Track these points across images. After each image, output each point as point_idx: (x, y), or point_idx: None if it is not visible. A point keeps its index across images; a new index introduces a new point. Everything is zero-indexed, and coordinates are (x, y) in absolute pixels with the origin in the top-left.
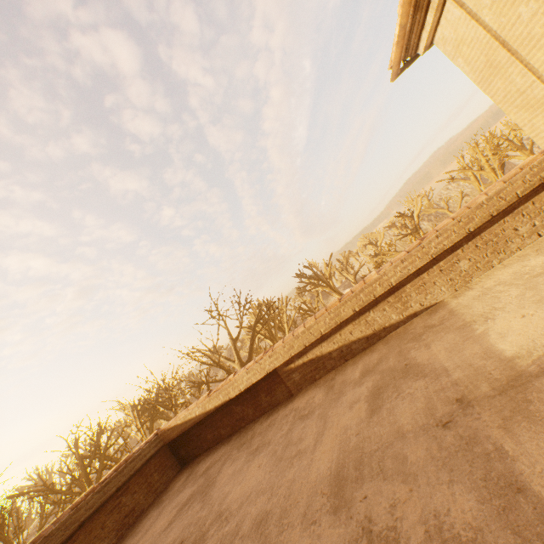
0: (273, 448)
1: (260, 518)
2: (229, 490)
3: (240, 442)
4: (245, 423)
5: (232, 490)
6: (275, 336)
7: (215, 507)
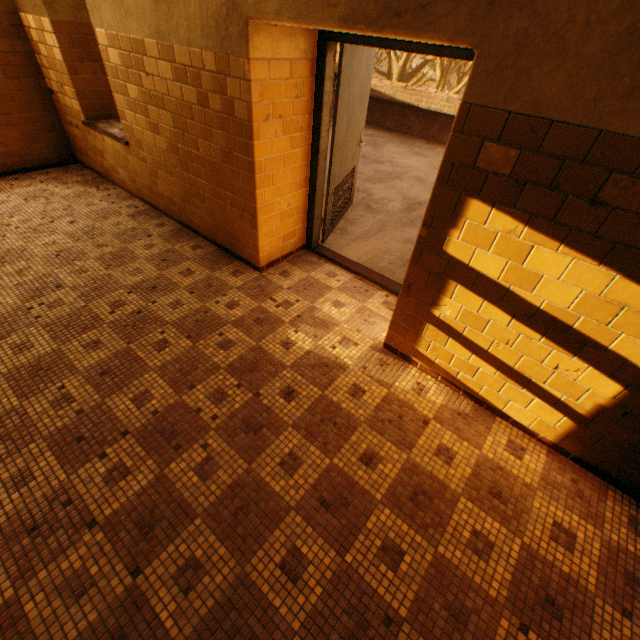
0: (430, 161)
1: (419, 178)
2: (396, 158)
3: (400, 141)
4: (406, 133)
5: (398, 159)
6: (449, 74)
7: (386, 158)
